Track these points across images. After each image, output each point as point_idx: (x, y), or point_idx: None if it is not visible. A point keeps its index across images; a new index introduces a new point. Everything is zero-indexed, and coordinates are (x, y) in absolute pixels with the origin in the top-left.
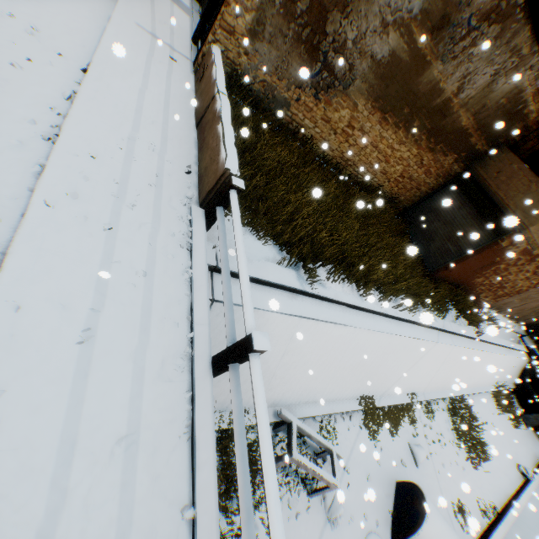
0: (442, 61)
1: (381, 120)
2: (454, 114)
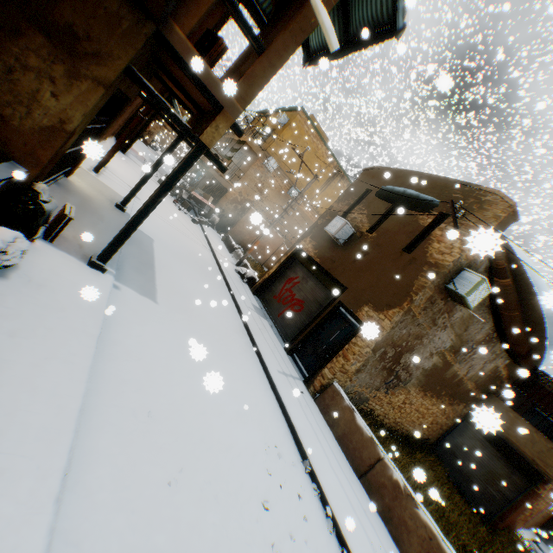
0: (458, 362)
1: (422, 395)
2: (464, 383)
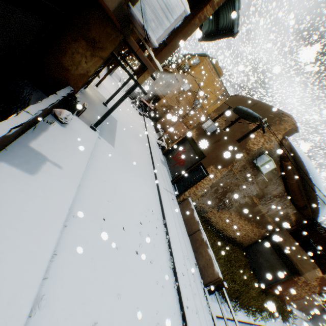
0: (262, 204)
1: (239, 217)
2: (265, 217)
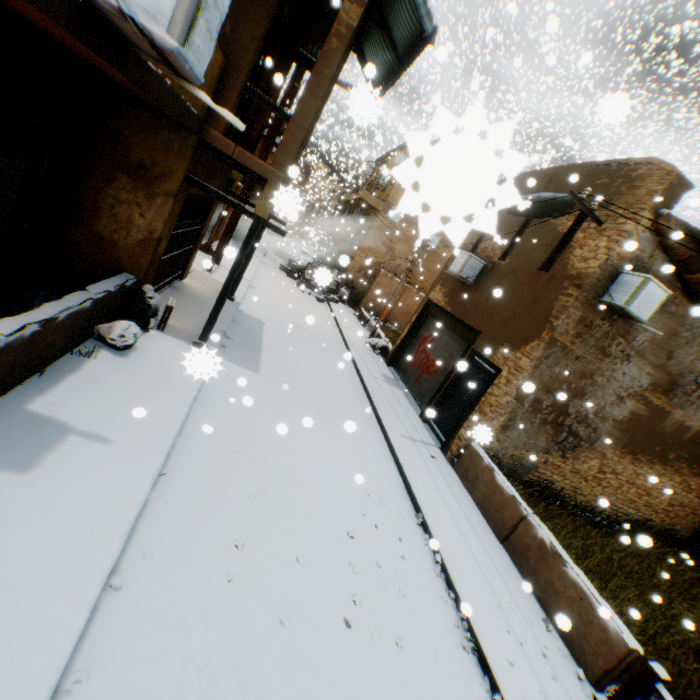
0: (679, 407)
1: (631, 460)
2: None
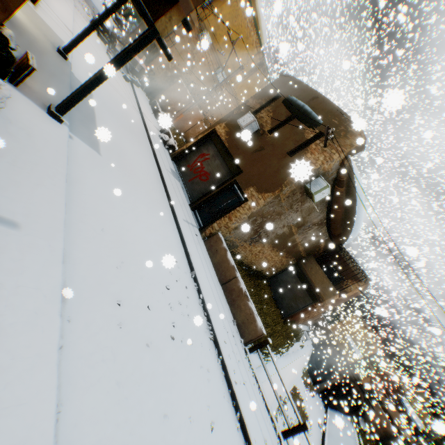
0: (299, 234)
1: (271, 249)
2: (298, 246)
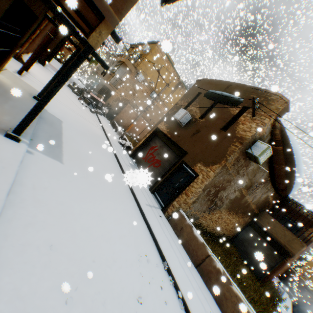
0: (248, 194)
1: (228, 213)
2: (250, 206)
